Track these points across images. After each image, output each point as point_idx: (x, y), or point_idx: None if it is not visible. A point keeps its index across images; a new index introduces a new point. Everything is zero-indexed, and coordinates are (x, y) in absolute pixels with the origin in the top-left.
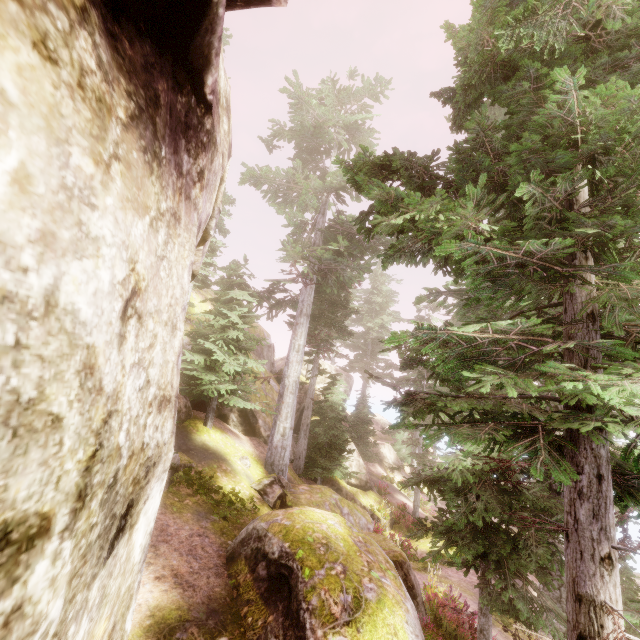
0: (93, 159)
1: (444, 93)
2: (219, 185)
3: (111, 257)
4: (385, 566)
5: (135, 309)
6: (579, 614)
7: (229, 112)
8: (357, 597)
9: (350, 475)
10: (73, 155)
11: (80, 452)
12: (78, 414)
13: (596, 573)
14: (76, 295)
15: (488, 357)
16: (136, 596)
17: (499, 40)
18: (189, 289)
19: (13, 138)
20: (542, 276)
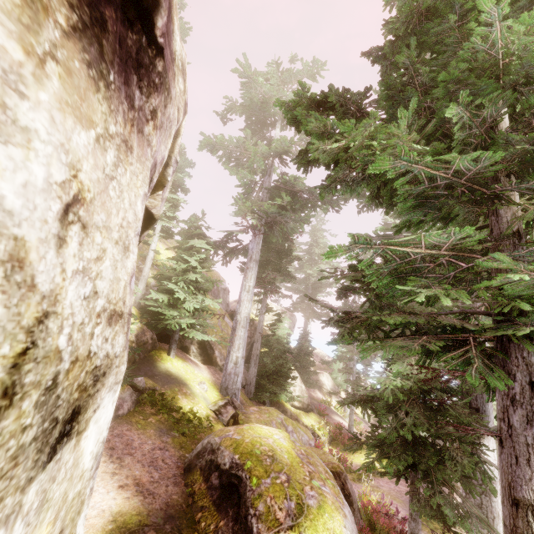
0: (22, 47)
1: (373, 52)
2: (176, 138)
3: (46, 154)
4: (325, 476)
5: (78, 217)
6: (516, 518)
7: (185, 75)
8: (300, 503)
9: (294, 398)
10: None
11: (5, 347)
12: (2, 306)
13: (532, 477)
14: None
15: (420, 274)
16: (88, 502)
17: None
18: (155, 239)
19: None
20: (469, 198)
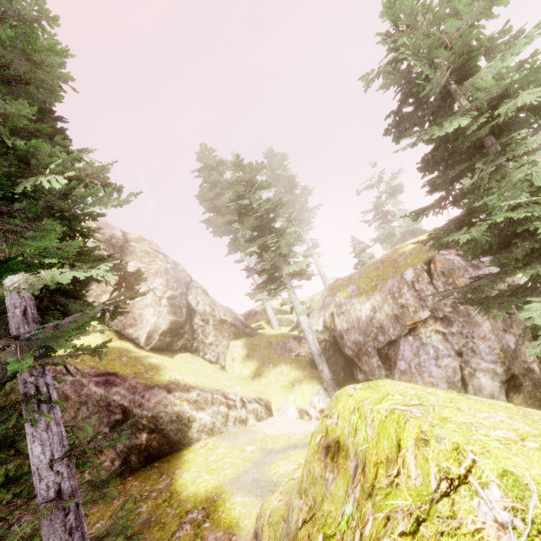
0: None
1: None
2: None
3: None
4: None
5: None
6: None
7: None
8: None
9: None
10: None
11: None
12: None
13: None
14: None
15: None
16: None
17: None
18: None
19: None
20: None
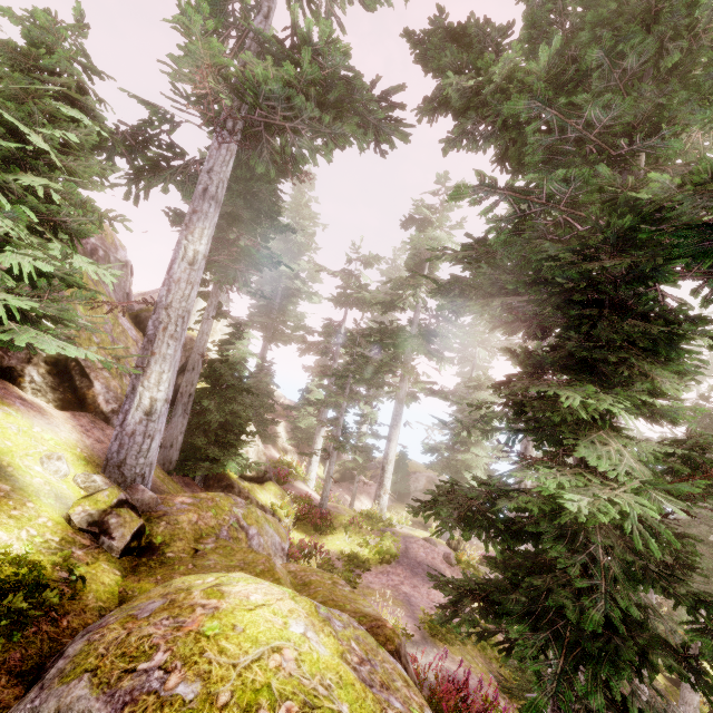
0: None
1: None
2: None
3: None
4: (415, 705)
5: None
6: None
7: None
8: None
9: (251, 467)
10: None
11: None
12: None
13: None
14: None
15: None
16: None
17: None
18: None
19: None
20: None
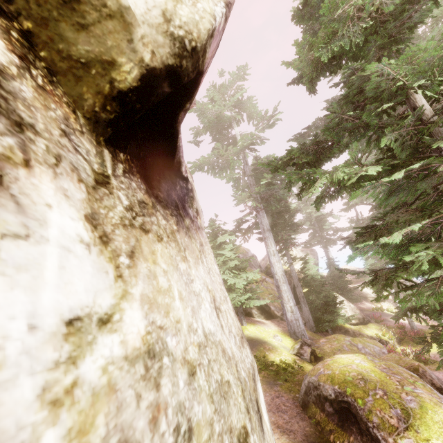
0: (183, 261)
1: (295, 80)
2: None
3: (204, 295)
4: (412, 380)
5: (217, 308)
6: None
7: None
8: (403, 409)
9: (349, 319)
10: (180, 267)
11: (239, 391)
12: (231, 375)
13: None
14: (207, 324)
15: (415, 238)
16: None
17: (320, 56)
18: None
19: (172, 283)
20: (424, 174)
